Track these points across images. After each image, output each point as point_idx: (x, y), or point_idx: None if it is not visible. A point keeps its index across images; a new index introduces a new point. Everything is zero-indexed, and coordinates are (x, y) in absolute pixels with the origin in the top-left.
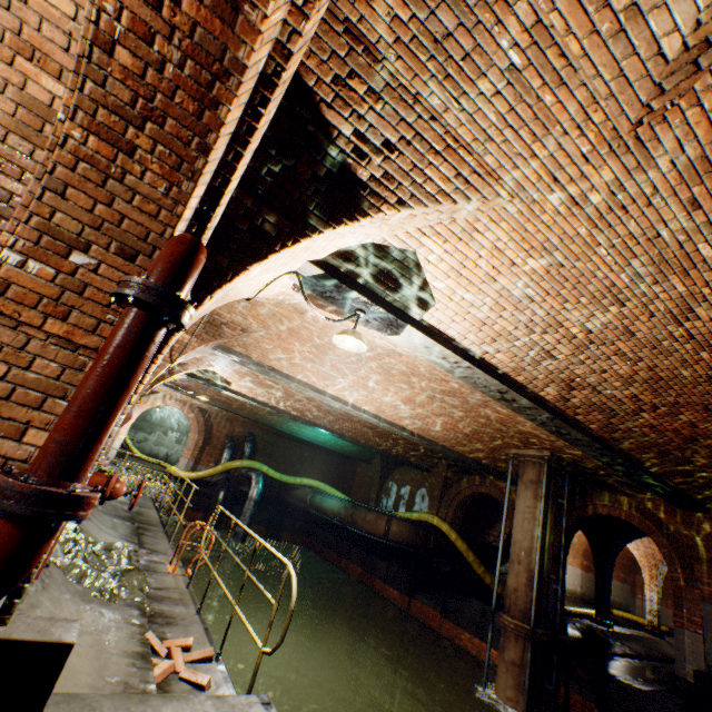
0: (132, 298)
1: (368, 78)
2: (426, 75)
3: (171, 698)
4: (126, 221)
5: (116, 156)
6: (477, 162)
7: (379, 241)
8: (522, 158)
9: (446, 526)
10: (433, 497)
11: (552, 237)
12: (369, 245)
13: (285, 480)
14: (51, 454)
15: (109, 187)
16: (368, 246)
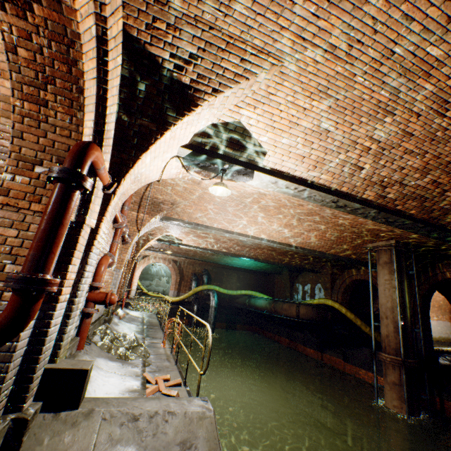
0: (53, 177)
1: (164, 18)
2: (194, 1)
3: (150, 398)
4: (56, 144)
5: (40, 109)
6: (250, 47)
7: (216, 121)
8: (276, 33)
9: (337, 305)
10: (326, 288)
11: (321, 81)
12: (211, 125)
13: (230, 293)
14: (29, 261)
15: (42, 127)
16: (211, 126)
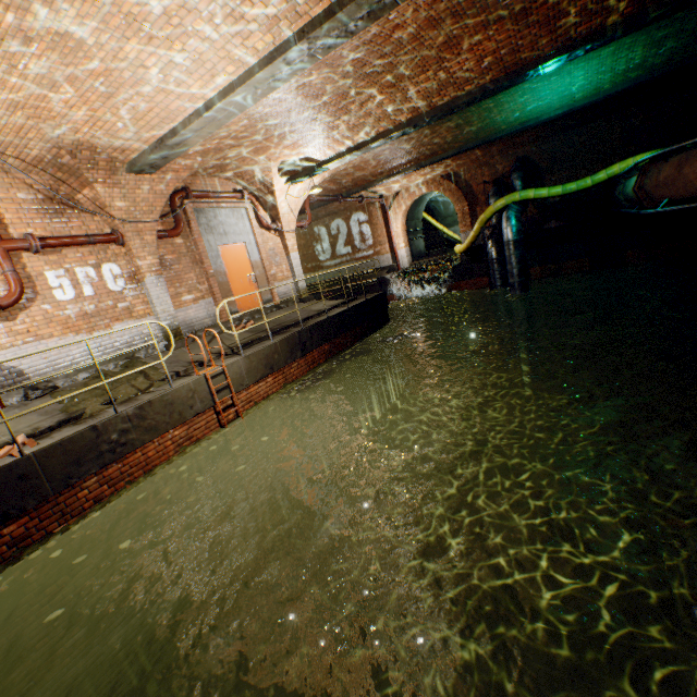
0: None
1: None
2: None
3: None
4: None
5: None
6: None
7: None
8: None
9: None
10: None
11: None
12: None
13: (574, 190)
14: None
15: None
16: None
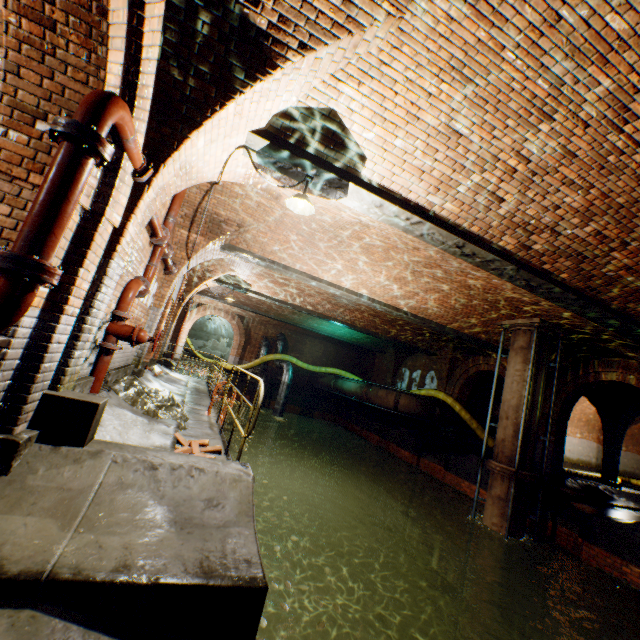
0: (57, 132)
1: None
2: None
3: (176, 453)
4: (67, 92)
5: (44, 34)
6: None
7: (303, 98)
8: None
9: (450, 400)
10: (440, 378)
11: (455, 52)
12: (296, 104)
13: (312, 369)
14: (21, 239)
15: (48, 63)
16: (296, 106)
